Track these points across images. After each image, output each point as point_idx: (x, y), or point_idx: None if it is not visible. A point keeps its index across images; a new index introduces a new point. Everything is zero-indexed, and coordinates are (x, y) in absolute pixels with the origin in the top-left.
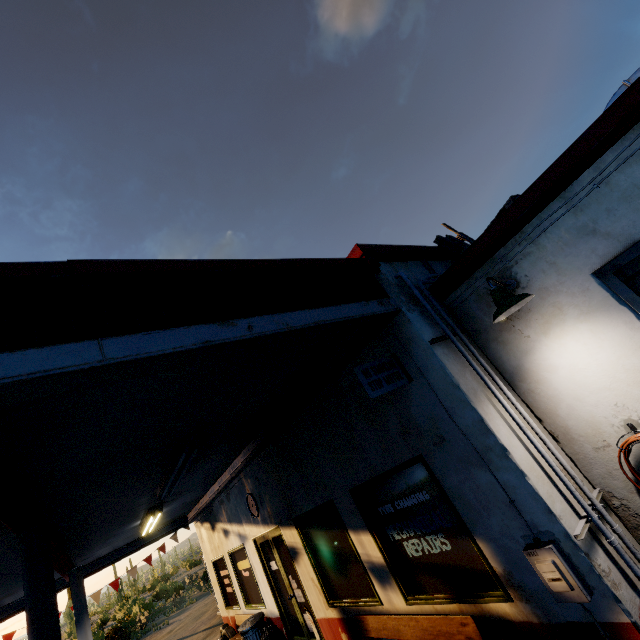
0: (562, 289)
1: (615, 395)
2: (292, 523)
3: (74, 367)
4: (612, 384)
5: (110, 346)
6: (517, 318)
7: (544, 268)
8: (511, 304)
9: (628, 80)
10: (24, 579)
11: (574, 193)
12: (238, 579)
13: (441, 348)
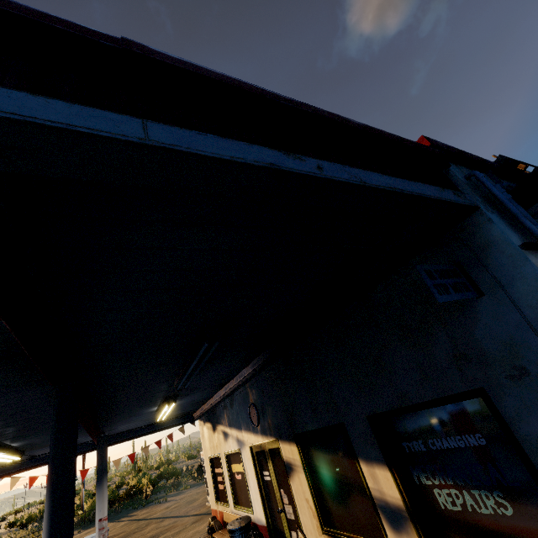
0: None
1: None
2: (292, 439)
3: (107, 133)
4: None
5: (156, 130)
6: None
7: None
8: None
9: None
10: (52, 429)
11: None
12: (230, 479)
13: (534, 257)
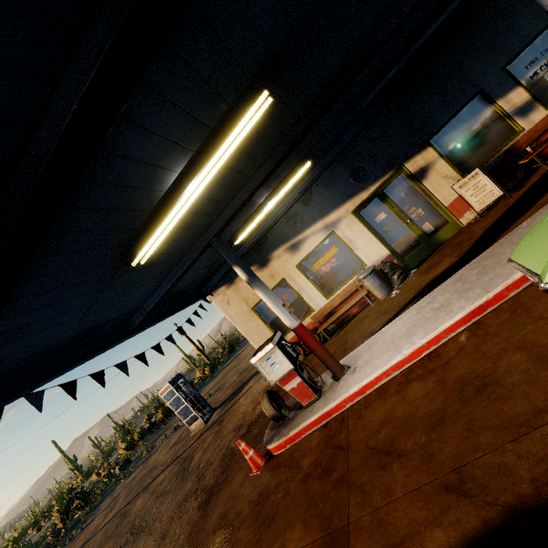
0: None
1: None
2: (424, 146)
3: None
4: None
5: None
6: None
7: None
8: None
9: None
10: None
11: None
12: (313, 282)
13: None
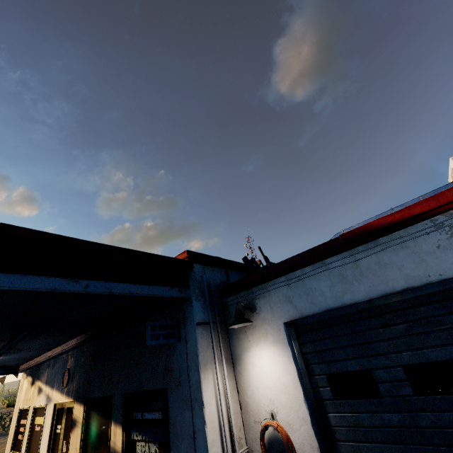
0: (271, 323)
1: (272, 394)
2: (83, 402)
3: None
4: (273, 387)
5: None
6: (249, 328)
7: (268, 308)
8: (237, 323)
9: (344, 230)
10: None
11: (291, 278)
12: (30, 430)
13: (202, 329)
